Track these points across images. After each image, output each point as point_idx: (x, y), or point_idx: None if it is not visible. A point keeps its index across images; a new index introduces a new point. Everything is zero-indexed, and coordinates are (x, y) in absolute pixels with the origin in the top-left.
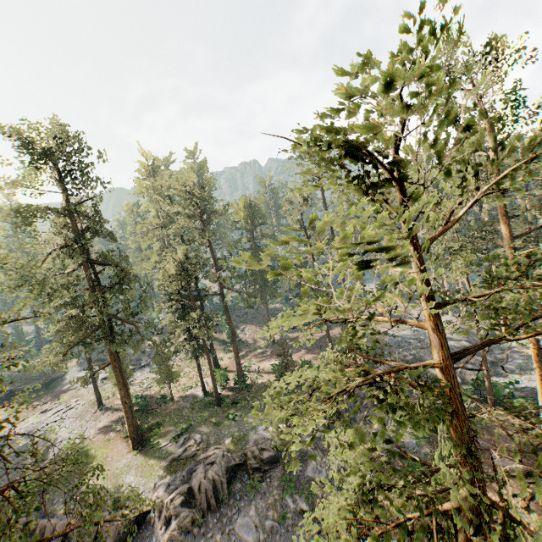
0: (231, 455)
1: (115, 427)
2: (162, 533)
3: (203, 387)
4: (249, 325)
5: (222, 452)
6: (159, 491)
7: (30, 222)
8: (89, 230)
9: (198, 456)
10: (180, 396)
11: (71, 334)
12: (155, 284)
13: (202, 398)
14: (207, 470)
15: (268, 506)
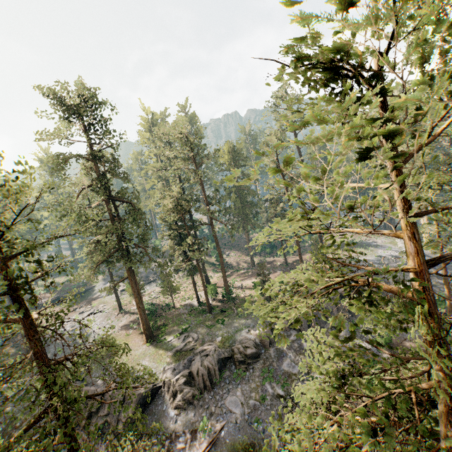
0: (221, 350)
1: (132, 325)
2: (170, 403)
3: (198, 298)
4: (233, 251)
5: (214, 348)
6: (167, 373)
7: (63, 166)
8: (106, 173)
9: (195, 349)
10: (180, 305)
11: (97, 254)
12: (158, 216)
13: (197, 307)
14: (202, 360)
15: (251, 389)
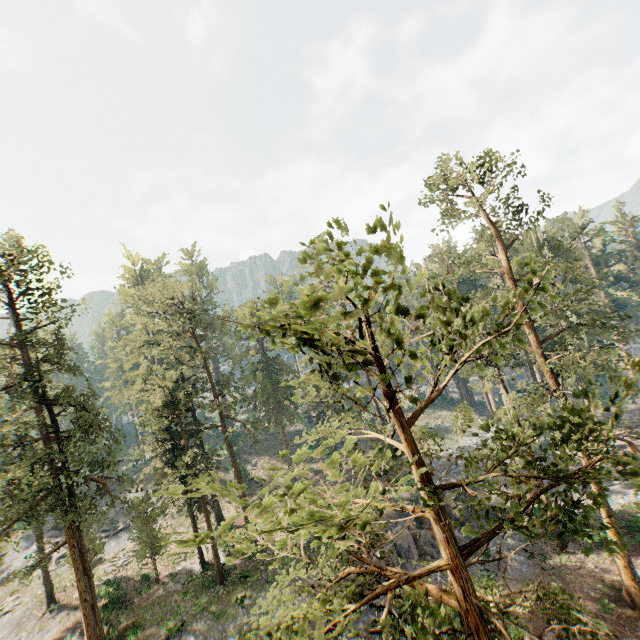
0: None
1: (70, 638)
2: None
3: (201, 557)
4: (263, 457)
5: None
6: None
7: None
8: (49, 361)
9: None
10: (169, 574)
11: (11, 506)
12: (135, 422)
13: (200, 573)
14: None
15: None
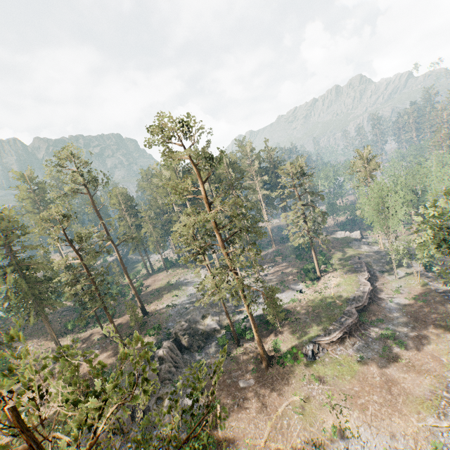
0: None
1: None
2: None
3: None
4: (30, 341)
5: None
6: None
7: None
8: None
9: None
10: None
11: None
12: None
13: None
14: None
15: None
